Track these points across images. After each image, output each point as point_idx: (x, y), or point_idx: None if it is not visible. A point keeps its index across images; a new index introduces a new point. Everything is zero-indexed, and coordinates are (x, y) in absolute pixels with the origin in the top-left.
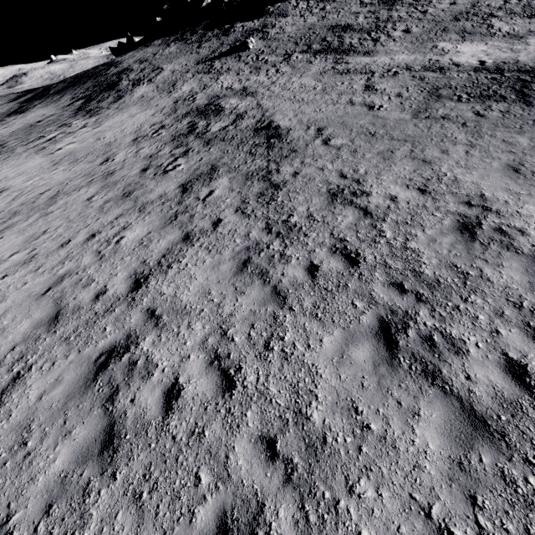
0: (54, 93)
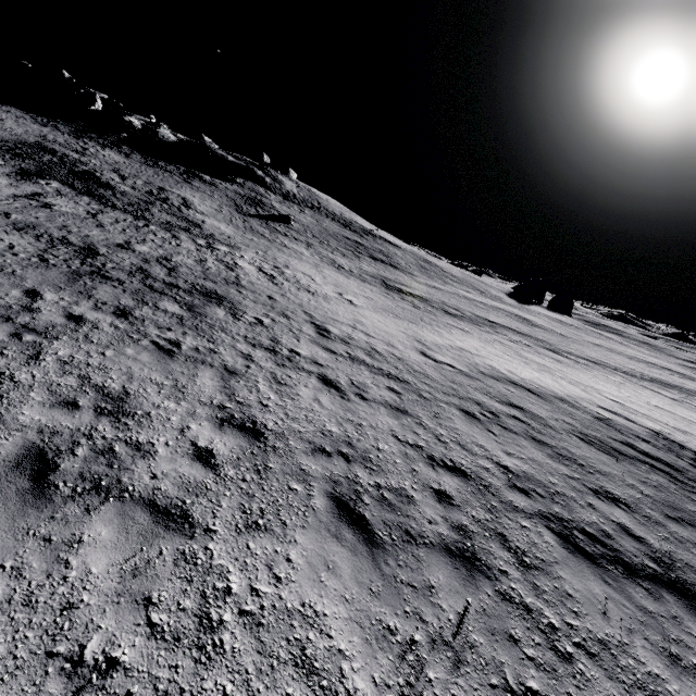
0: None
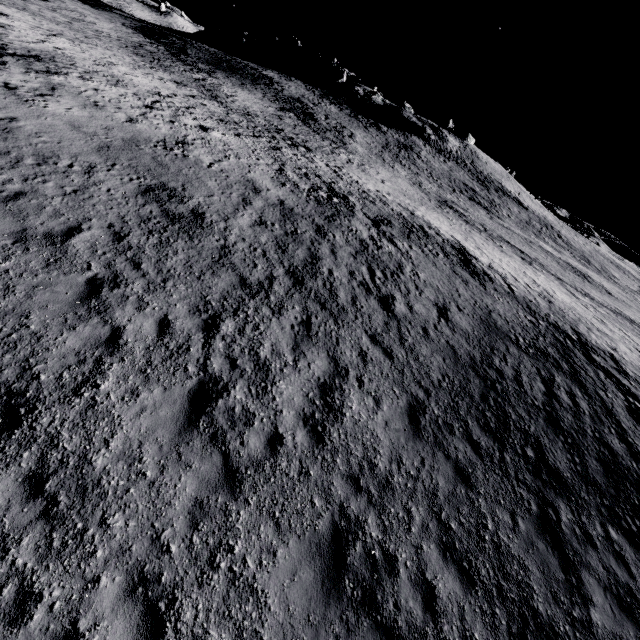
0: (206, 62)
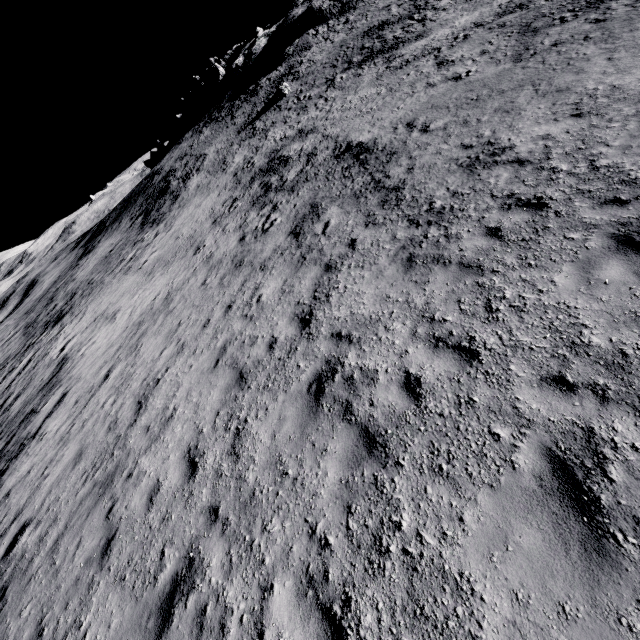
0: (111, 223)
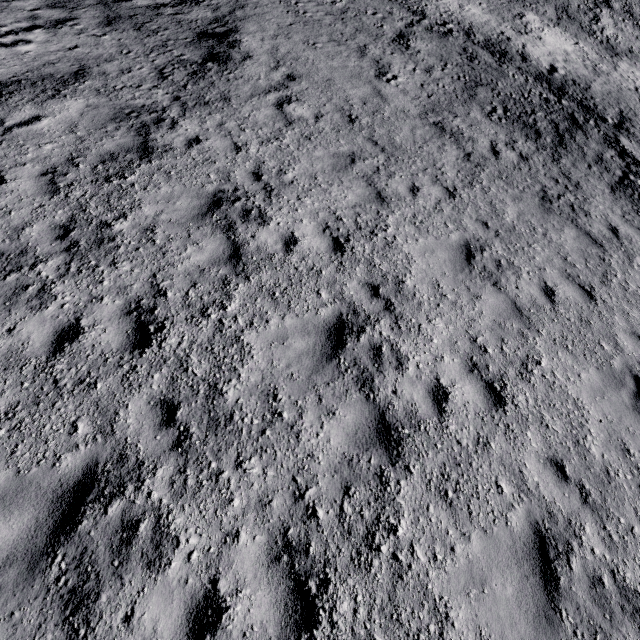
0: None
